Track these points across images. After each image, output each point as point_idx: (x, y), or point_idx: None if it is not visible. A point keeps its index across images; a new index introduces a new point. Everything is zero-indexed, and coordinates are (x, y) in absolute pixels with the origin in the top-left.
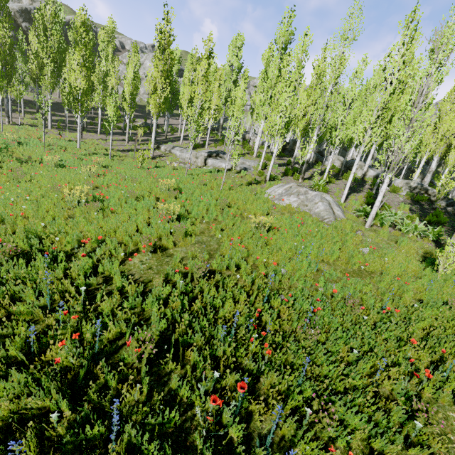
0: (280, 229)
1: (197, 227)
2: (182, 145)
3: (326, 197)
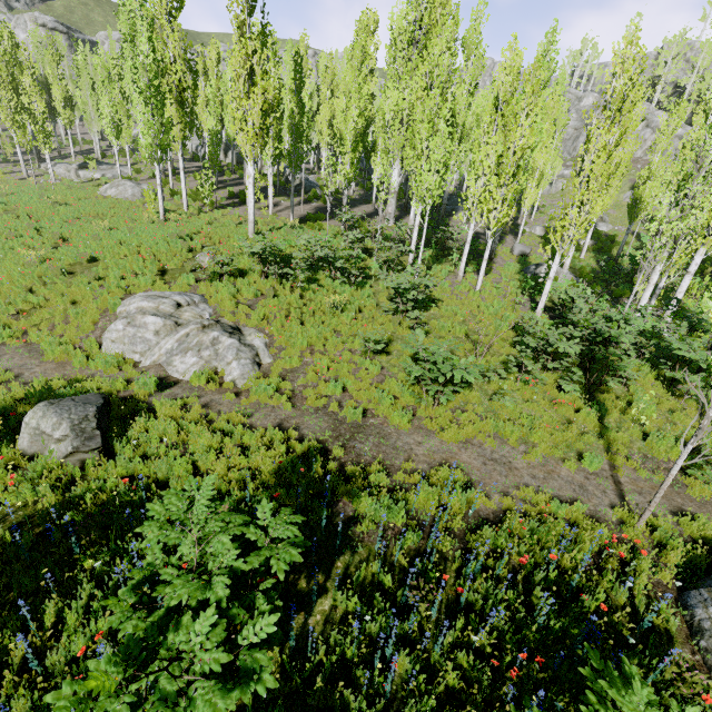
0: (72, 204)
1: (10, 207)
2: (75, 161)
3: (144, 187)
